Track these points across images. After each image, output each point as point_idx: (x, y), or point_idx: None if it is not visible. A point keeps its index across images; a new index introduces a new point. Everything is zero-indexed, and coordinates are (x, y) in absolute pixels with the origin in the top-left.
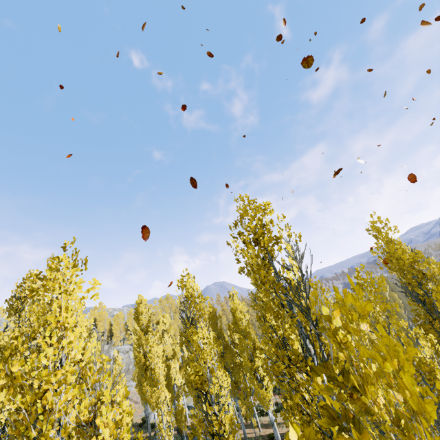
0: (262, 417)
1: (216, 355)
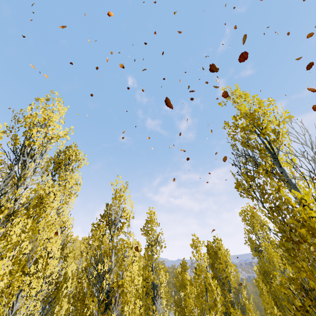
0: None
1: None
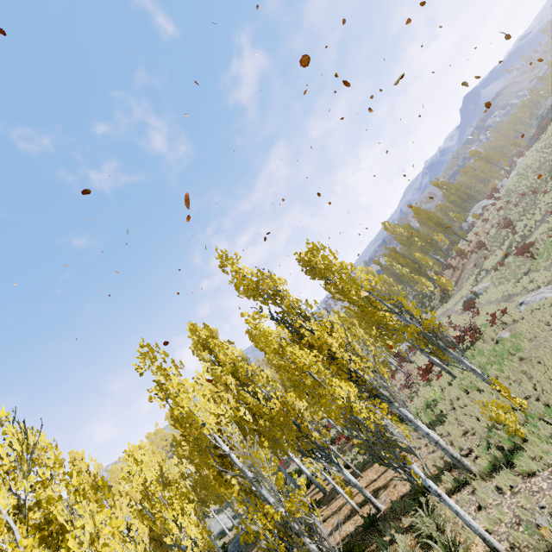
0: (297, 479)
1: (198, 459)
